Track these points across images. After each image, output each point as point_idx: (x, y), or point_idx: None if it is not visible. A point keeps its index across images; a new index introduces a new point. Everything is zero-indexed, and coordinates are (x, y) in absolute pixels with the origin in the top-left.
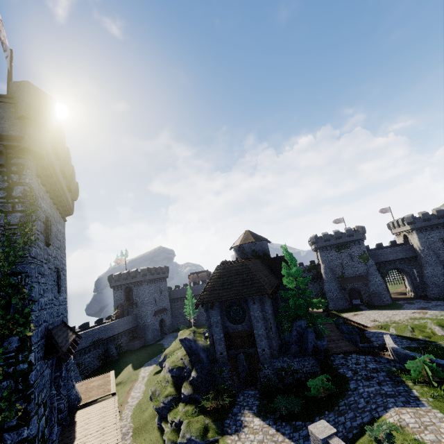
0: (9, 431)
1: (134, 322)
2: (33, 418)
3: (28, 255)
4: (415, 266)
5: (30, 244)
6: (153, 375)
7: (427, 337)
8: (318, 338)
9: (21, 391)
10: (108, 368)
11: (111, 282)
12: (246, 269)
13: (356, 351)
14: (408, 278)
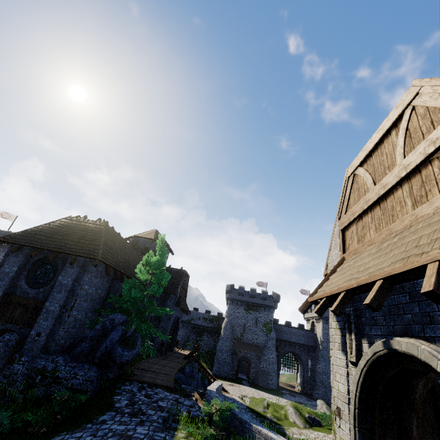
0: None
1: None
2: None
3: None
4: (312, 358)
5: None
6: None
7: (275, 417)
8: (124, 345)
9: None
10: None
11: None
12: (98, 229)
13: (168, 387)
14: (302, 369)
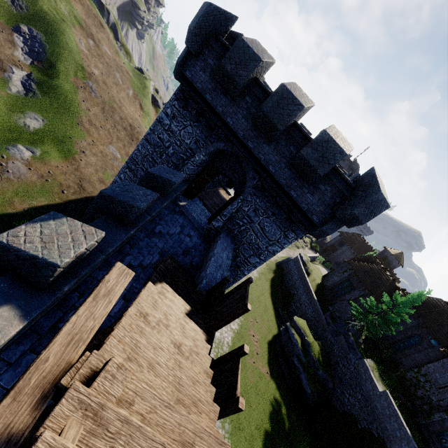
0: None
1: None
2: None
3: None
4: None
5: None
6: None
7: None
8: None
9: None
10: None
11: None
12: (359, 241)
13: None
14: None
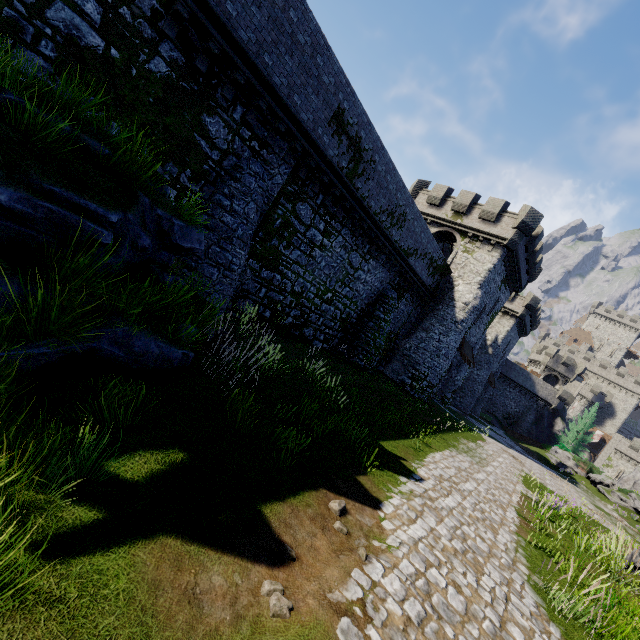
0: None
1: None
2: None
3: None
4: None
5: None
6: None
7: None
8: None
9: None
10: None
11: None
12: None
13: None
14: None
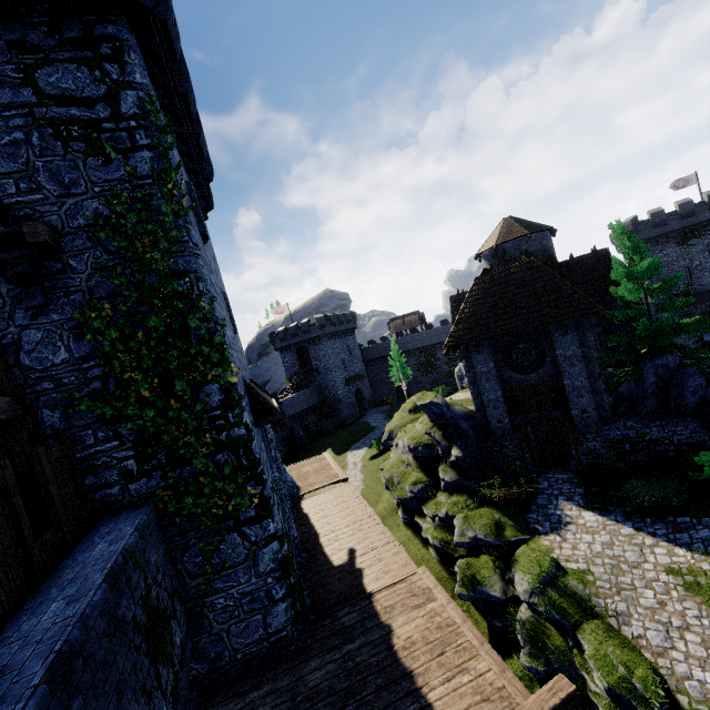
0: (248, 525)
1: (320, 395)
2: (274, 508)
3: (187, 239)
4: None
5: (184, 218)
6: (369, 461)
7: None
8: (707, 385)
9: (248, 469)
10: (299, 454)
11: (275, 343)
12: (540, 274)
13: None
14: None
